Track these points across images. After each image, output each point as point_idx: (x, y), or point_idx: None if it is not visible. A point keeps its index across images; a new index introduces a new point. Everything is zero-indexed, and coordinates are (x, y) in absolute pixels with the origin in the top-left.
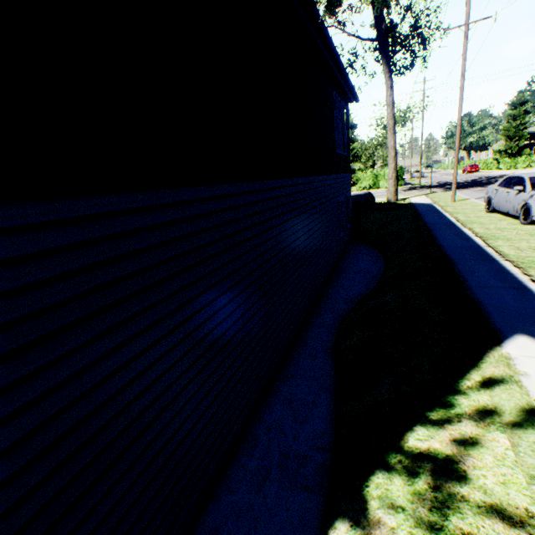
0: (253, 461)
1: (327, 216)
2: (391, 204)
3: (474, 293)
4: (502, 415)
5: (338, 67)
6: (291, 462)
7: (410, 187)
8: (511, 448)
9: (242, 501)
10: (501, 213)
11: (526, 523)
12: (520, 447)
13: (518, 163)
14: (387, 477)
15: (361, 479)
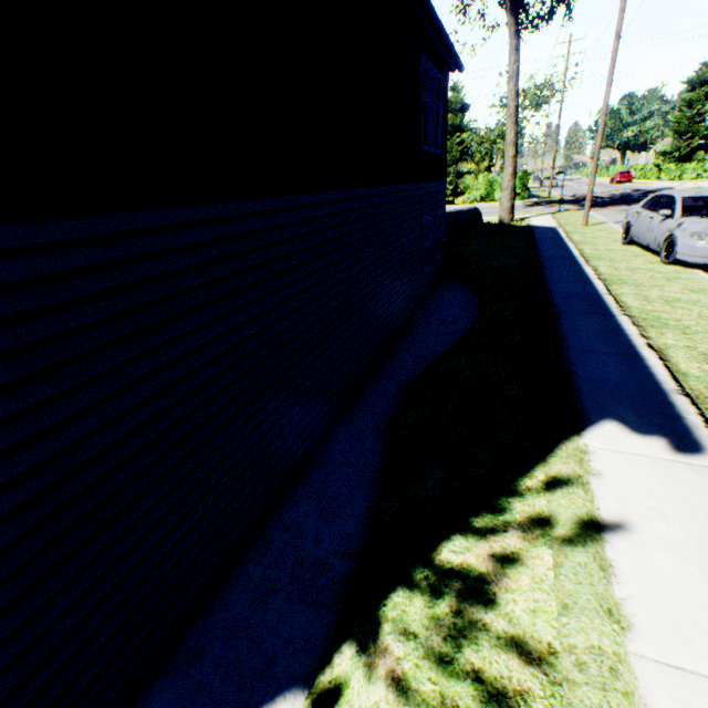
0: (260, 569)
1: (401, 245)
2: (503, 226)
3: (570, 361)
4: (555, 527)
5: (428, 14)
6: (306, 571)
7: (534, 202)
8: (552, 569)
9: (238, 617)
10: (640, 246)
11: (544, 661)
12: (563, 568)
13: (686, 172)
14: (407, 596)
15: (381, 596)
